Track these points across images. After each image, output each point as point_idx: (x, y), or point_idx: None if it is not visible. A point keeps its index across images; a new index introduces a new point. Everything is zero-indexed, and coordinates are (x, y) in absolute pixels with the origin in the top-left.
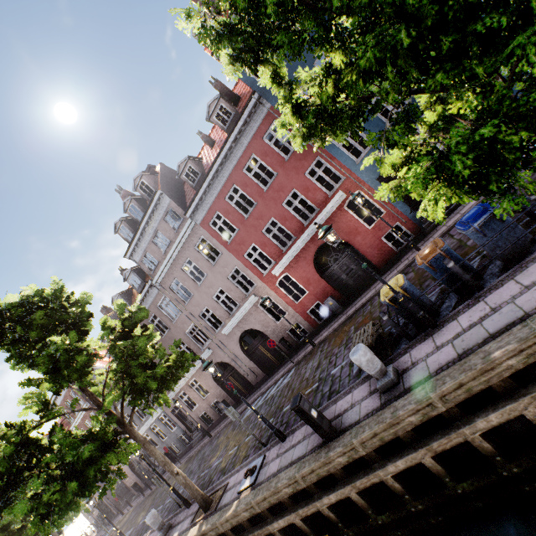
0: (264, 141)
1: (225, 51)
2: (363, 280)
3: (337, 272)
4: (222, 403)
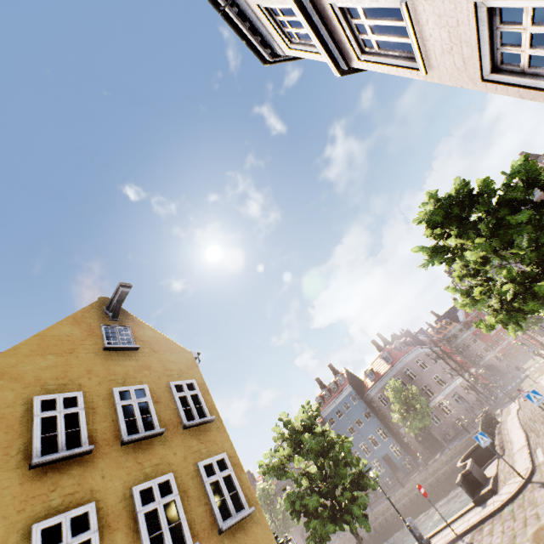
0: None
1: None
2: None
3: None
4: None
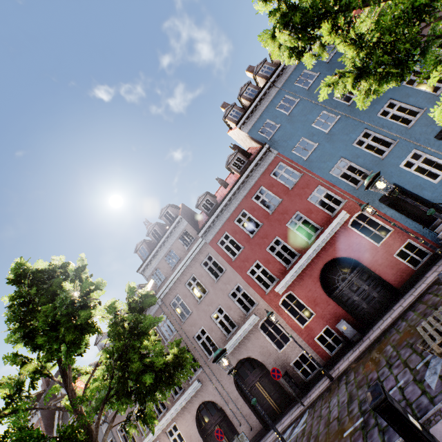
0: (271, 177)
1: (282, 36)
2: (379, 303)
3: (346, 292)
4: None
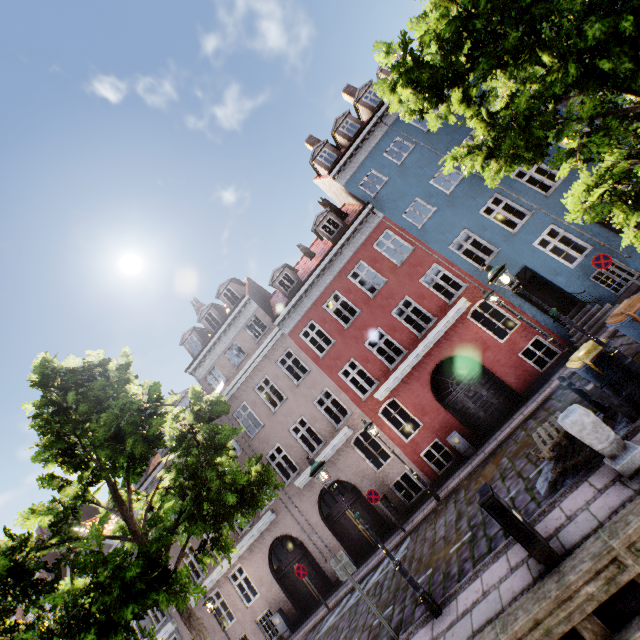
0: (374, 248)
1: (405, 92)
2: (499, 411)
3: (461, 399)
4: (278, 614)
